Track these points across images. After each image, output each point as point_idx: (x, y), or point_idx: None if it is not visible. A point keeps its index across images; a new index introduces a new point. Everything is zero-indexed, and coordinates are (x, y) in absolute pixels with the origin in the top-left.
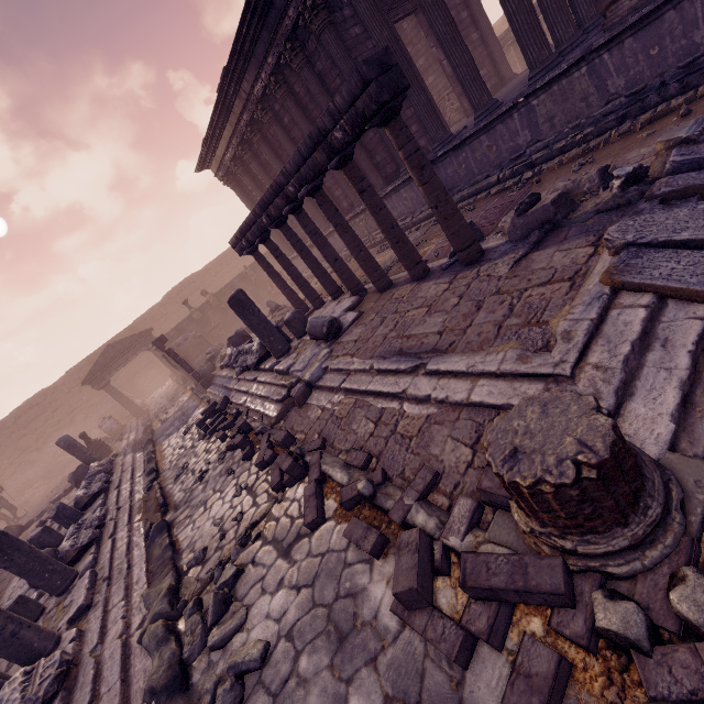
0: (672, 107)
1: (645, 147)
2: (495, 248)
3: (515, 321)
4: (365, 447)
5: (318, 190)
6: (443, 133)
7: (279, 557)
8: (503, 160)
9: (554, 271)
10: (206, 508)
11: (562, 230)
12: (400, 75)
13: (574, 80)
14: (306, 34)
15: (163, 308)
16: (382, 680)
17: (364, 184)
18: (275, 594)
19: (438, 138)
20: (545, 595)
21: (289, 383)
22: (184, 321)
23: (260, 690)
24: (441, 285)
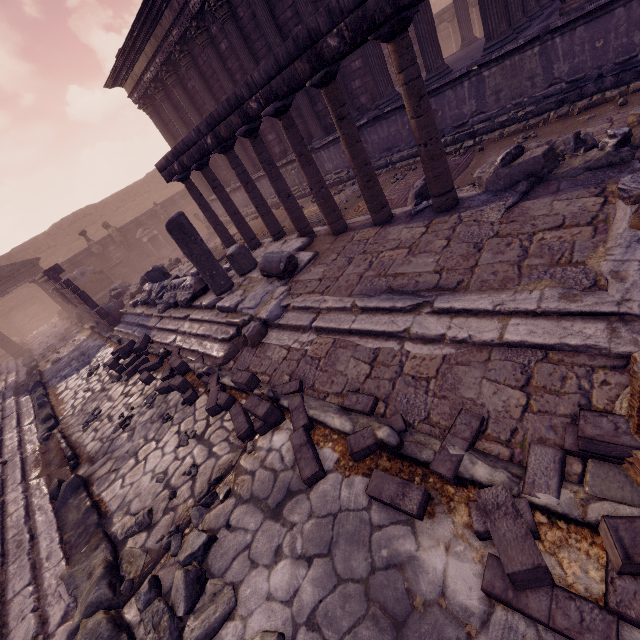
0: (608, 97)
1: (590, 127)
2: (470, 197)
3: (538, 261)
4: (363, 389)
5: (286, 111)
6: (392, 90)
7: (267, 519)
8: (446, 126)
9: (563, 217)
10: (138, 460)
11: (550, 183)
12: None
13: (526, 58)
14: None
15: (50, 239)
16: None
17: (345, 110)
18: (273, 567)
19: (386, 94)
20: None
21: (242, 320)
22: (80, 254)
23: None
24: (416, 229)
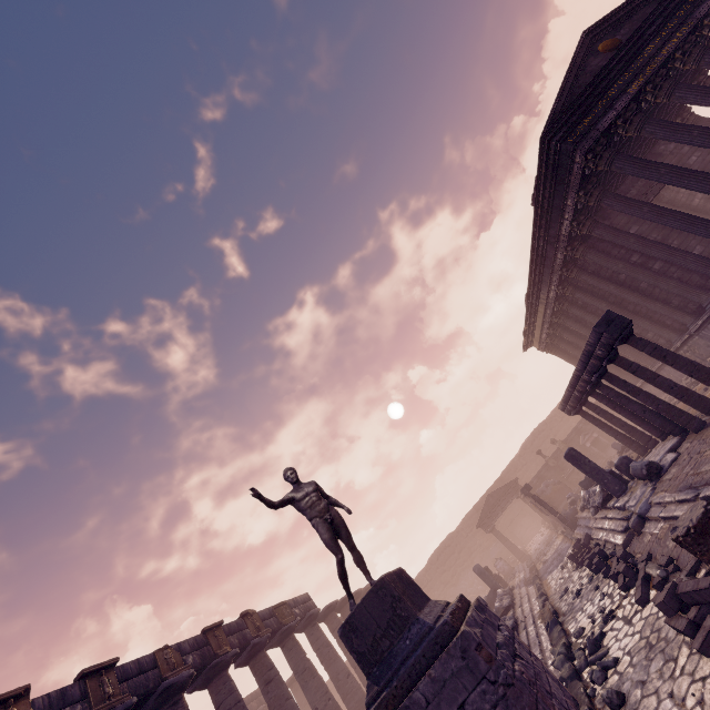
0: None
1: None
2: None
3: None
4: (671, 554)
5: (604, 374)
6: None
7: (625, 624)
8: None
9: None
10: (582, 611)
11: None
12: (622, 319)
13: None
14: (574, 258)
15: (521, 458)
16: (665, 656)
17: (633, 367)
18: (622, 639)
19: None
20: (703, 591)
21: (624, 516)
22: (541, 469)
23: (614, 673)
24: None
